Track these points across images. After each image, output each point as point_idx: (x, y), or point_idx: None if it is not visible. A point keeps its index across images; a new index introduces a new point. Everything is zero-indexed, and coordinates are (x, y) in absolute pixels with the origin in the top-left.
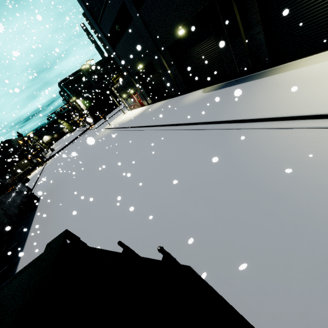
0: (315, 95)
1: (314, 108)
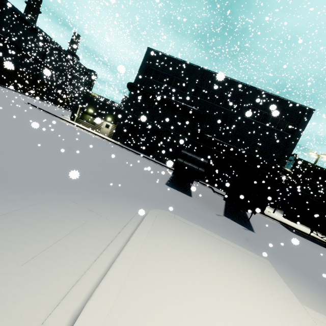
0: None
1: None
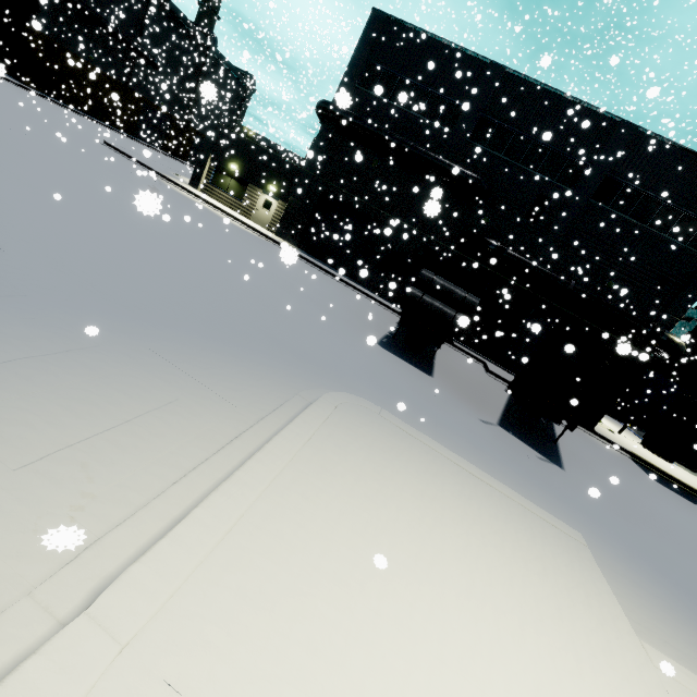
0: None
1: None
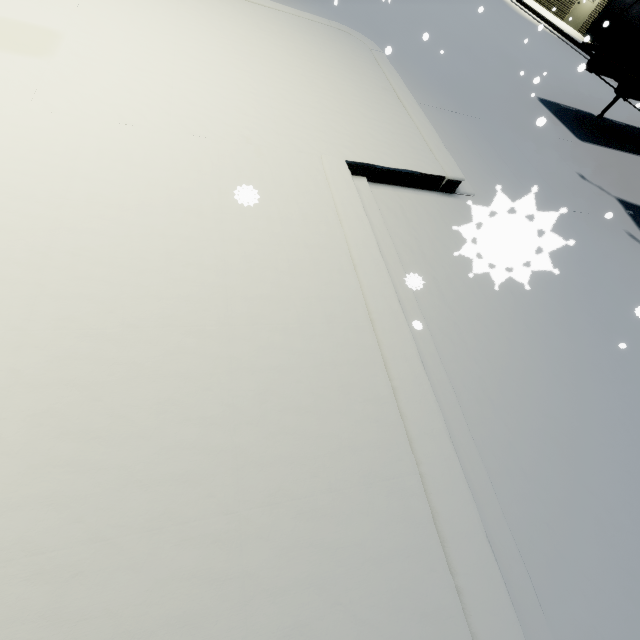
0: (272, 339)
1: (374, 304)
